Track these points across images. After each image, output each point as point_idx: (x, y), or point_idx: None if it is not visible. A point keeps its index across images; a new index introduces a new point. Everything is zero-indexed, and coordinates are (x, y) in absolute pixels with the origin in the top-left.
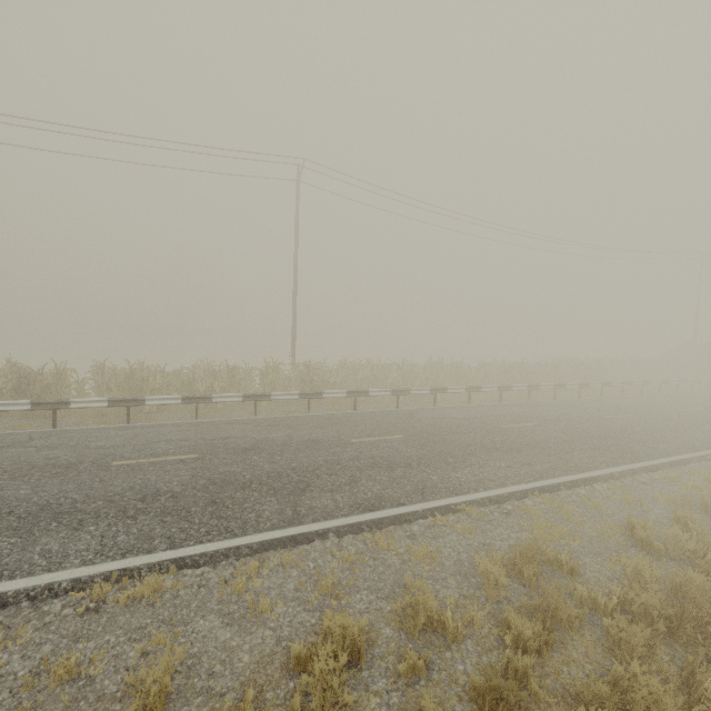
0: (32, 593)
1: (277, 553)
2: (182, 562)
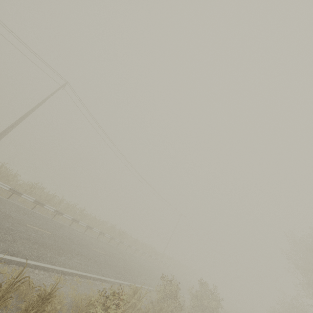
0: None
1: None
2: None
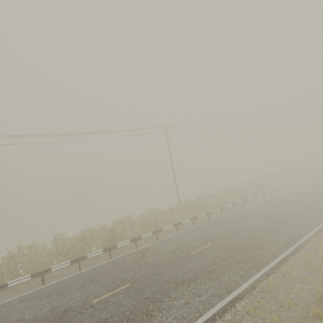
0: (245, 292)
1: (284, 265)
2: (266, 274)
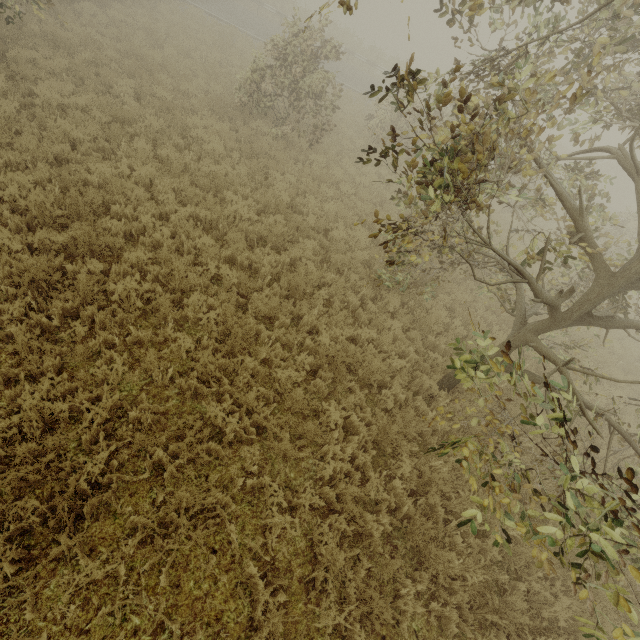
0: None
1: None
2: None
